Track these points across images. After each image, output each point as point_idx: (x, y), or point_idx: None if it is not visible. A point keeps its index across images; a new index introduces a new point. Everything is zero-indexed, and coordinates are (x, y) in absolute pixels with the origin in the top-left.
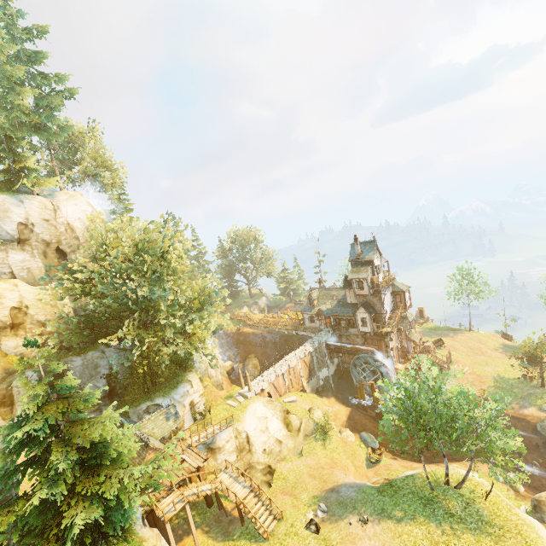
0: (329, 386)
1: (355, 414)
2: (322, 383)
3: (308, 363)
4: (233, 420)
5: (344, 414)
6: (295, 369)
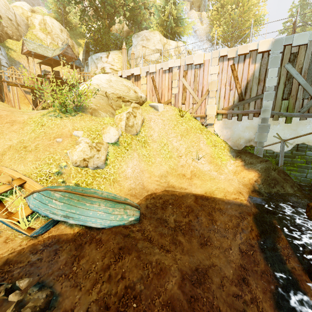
0: (310, 177)
1: (232, 213)
2: (279, 151)
3: (244, 80)
4: (89, 78)
5: (207, 186)
6: (200, 75)
